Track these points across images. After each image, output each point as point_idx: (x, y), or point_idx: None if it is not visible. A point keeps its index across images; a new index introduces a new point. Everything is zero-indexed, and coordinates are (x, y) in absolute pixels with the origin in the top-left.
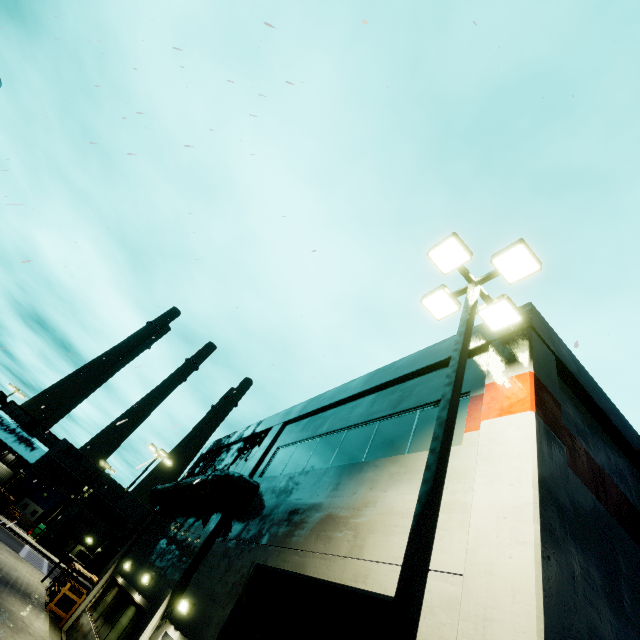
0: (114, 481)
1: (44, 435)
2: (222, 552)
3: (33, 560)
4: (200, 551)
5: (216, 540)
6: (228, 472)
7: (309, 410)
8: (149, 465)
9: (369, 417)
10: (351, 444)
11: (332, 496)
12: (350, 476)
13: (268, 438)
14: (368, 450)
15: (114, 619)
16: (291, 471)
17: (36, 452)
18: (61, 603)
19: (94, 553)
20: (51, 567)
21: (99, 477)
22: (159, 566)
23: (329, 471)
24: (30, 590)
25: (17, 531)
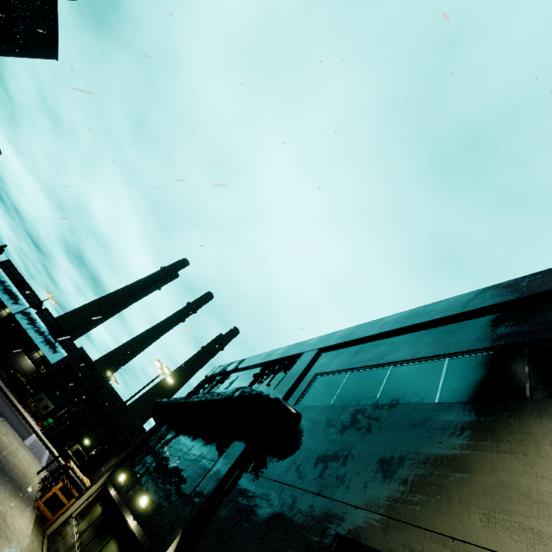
0: (116, 393)
1: (66, 342)
2: (256, 494)
3: (36, 449)
4: (220, 484)
5: (242, 474)
6: (261, 391)
7: (362, 335)
8: (153, 380)
9: (500, 341)
10: (472, 375)
11: (484, 448)
12: (517, 420)
13: (300, 363)
14: (529, 385)
15: (101, 541)
16: (351, 402)
17: (57, 355)
18: (50, 501)
19: (89, 454)
20: (50, 459)
21: (104, 386)
22: (160, 488)
23: (447, 408)
24: (24, 481)
25: (29, 420)
